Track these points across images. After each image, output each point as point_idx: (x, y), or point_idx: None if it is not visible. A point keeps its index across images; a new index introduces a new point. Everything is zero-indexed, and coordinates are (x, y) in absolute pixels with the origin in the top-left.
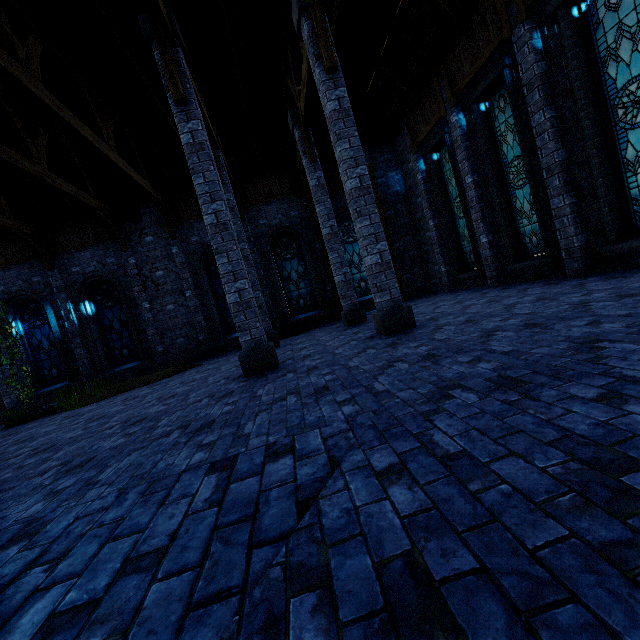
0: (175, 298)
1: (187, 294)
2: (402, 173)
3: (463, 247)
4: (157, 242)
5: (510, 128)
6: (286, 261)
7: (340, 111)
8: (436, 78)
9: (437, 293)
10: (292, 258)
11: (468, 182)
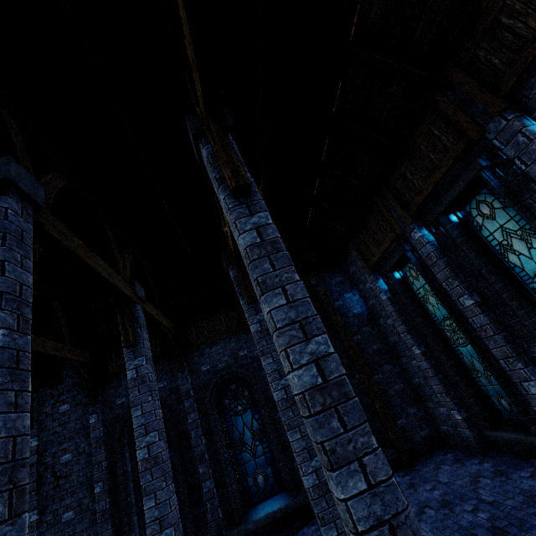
0: (78, 497)
1: (96, 489)
2: (359, 293)
3: (479, 385)
4: (73, 410)
5: (514, 234)
6: (236, 415)
7: (262, 244)
8: (380, 201)
9: (458, 451)
10: (244, 410)
11: (466, 304)
